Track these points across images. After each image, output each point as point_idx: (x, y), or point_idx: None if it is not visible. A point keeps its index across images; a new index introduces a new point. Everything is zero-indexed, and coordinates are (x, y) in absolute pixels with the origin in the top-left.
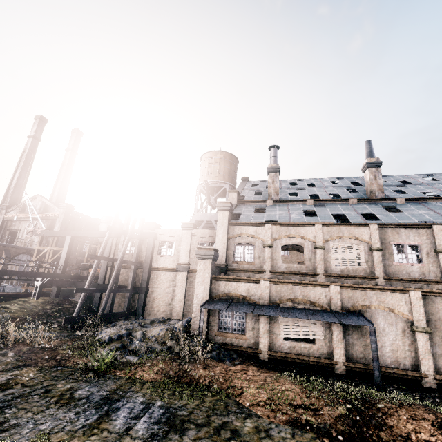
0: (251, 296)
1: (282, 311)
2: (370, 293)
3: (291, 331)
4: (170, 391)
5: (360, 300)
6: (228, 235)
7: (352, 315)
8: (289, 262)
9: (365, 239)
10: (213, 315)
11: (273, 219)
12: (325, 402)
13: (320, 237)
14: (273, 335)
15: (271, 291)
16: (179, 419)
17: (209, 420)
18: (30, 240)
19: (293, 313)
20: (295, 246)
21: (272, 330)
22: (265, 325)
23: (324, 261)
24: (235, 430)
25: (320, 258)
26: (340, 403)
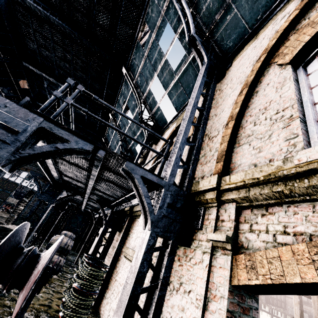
0: (311, 310)
1: None
2: None
3: None
4: None
5: None
6: None
7: None
8: None
9: None
10: None
11: None
12: None
13: None
14: None
15: None
16: None
17: None
18: None
19: None
20: None
21: None
22: None
23: None
24: None
25: None
26: None
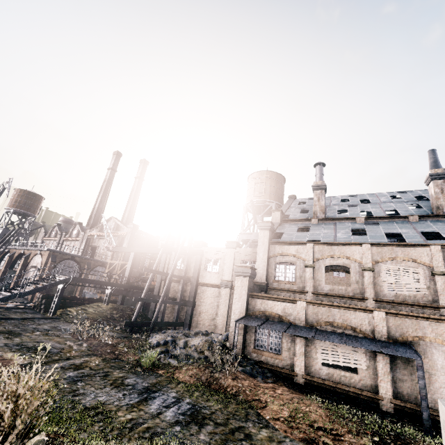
0: (287, 316)
1: (317, 334)
2: (423, 323)
3: (330, 356)
4: (199, 393)
5: (411, 330)
6: (269, 253)
7: (399, 346)
8: (344, 285)
9: (425, 261)
10: (249, 332)
11: (316, 238)
12: (349, 430)
13: (368, 258)
14: (309, 358)
15: (308, 312)
16: (201, 415)
17: (227, 421)
18: (105, 255)
19: (329, 336)
20: (343, 267)
21: (309, 353)
22: (301, 347)
23: (374, 284)
24: (249, 435)
25: (368, 281)
26: (366, 434)
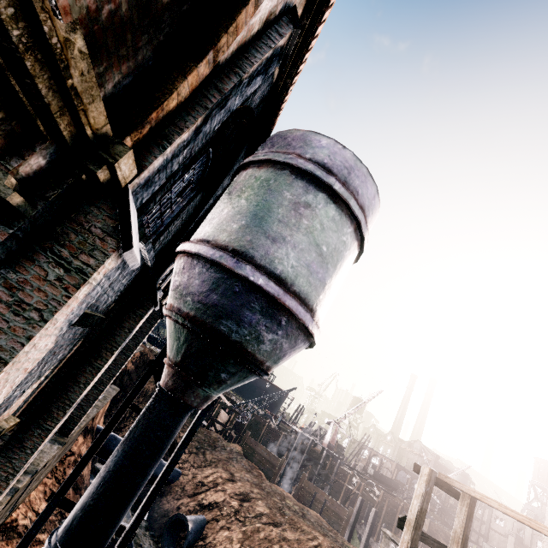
0: None
1: None
2: None
3: None
4: None
5: None
6: (533, 531)
7: None
8: None
9: None
10: None
11: None
12: None
13: None
14: None
15: None
16: None
17: None
18: None
19: None
20: None
21: None
22: None
23: None
24: None
25: None
26: None
